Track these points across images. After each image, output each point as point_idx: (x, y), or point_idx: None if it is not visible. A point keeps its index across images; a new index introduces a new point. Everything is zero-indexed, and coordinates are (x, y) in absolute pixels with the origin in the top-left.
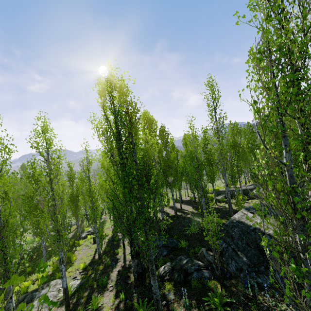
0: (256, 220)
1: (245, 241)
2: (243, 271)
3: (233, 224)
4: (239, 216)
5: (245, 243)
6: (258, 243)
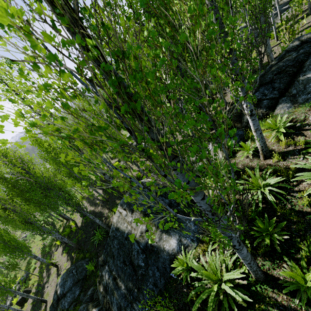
0: (128, 220)
1: (122, 258)
2: (122, 309)
3: (113, 234)
4: (116, 220)
5: (122, 261)
6: (131, 256)
